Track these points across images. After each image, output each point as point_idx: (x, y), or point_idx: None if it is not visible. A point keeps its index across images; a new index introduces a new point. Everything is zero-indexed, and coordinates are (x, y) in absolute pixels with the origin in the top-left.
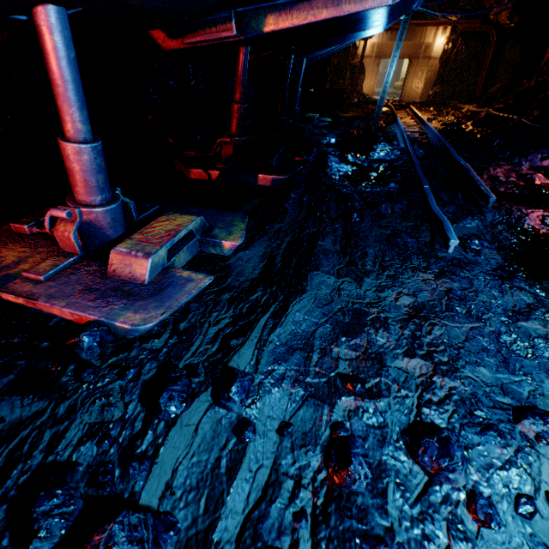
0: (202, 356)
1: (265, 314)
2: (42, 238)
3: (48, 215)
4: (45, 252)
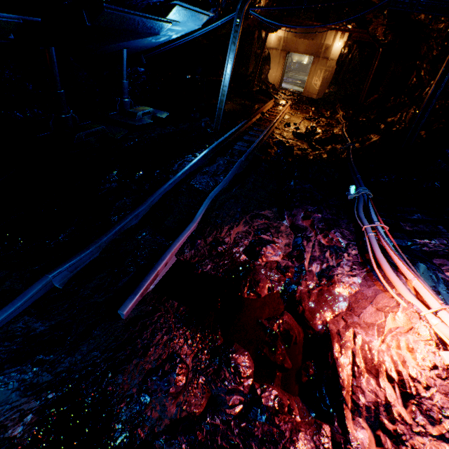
0: None
1: None
2: None
3: None
4: None
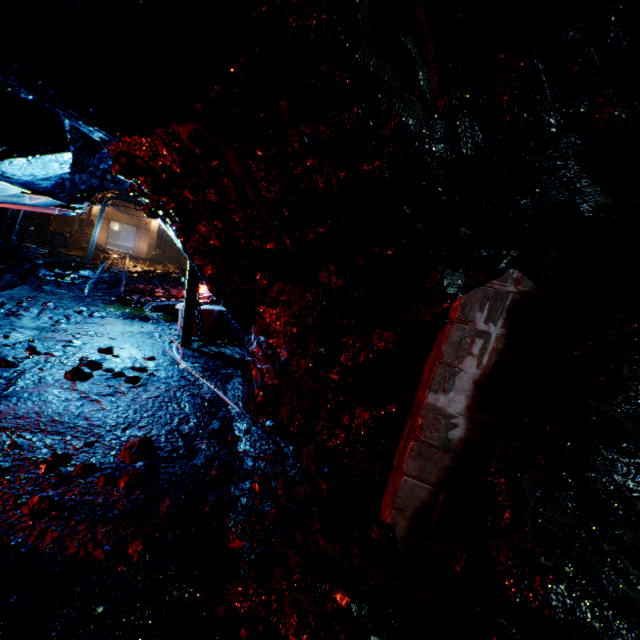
0: None
1: None
2: None
3: None
4: None
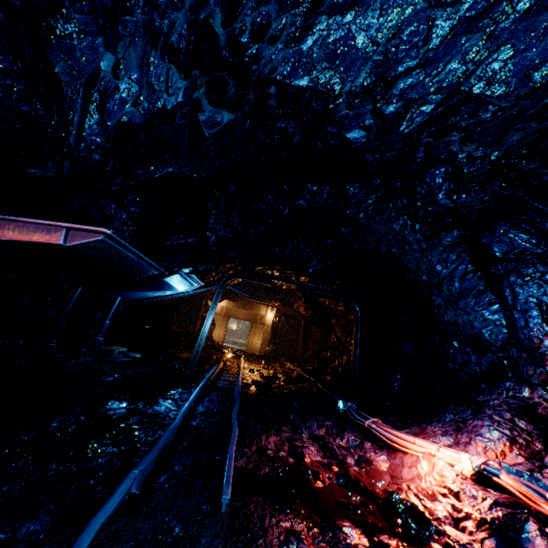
0: None
1: None
2: None
3: None
4: None
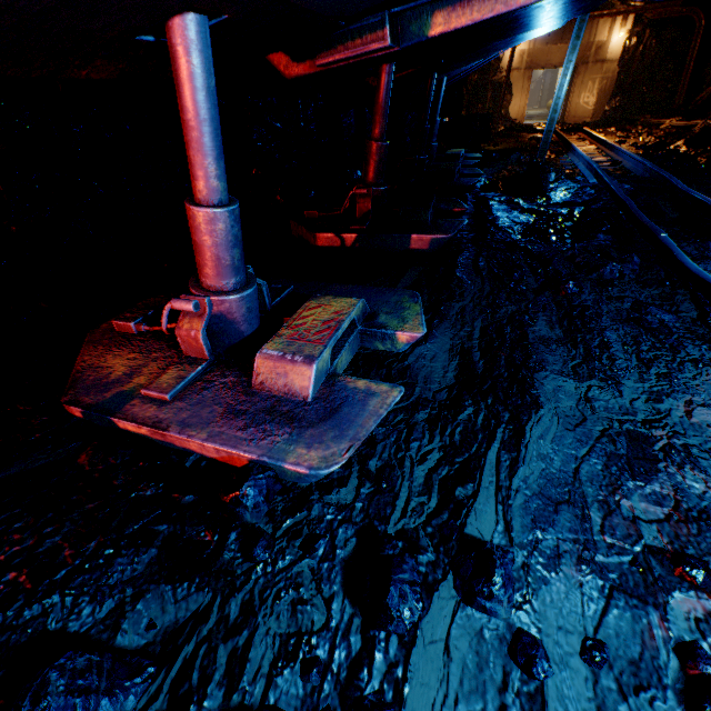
0: (419, 516)
1: (491, 443)
2: (153, 339)
3: (167, 309)
4: (162, 358)
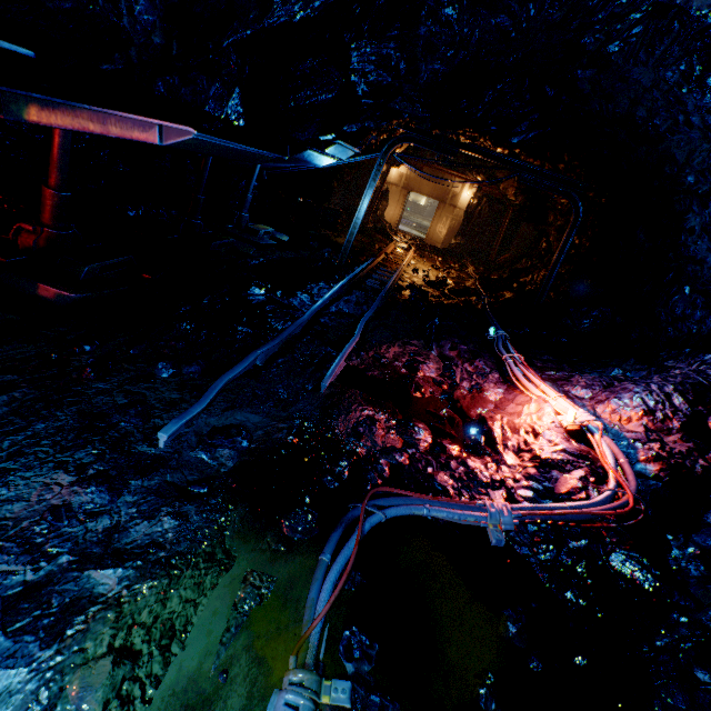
0: None
1: None
2: None
3: None
4: None
